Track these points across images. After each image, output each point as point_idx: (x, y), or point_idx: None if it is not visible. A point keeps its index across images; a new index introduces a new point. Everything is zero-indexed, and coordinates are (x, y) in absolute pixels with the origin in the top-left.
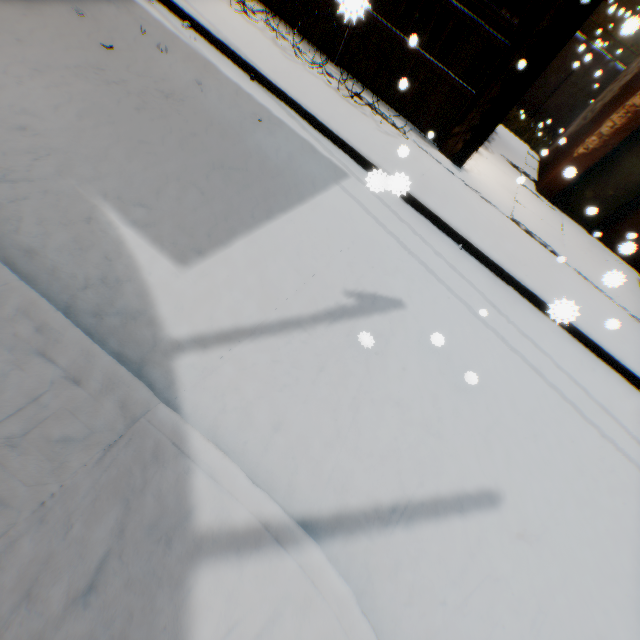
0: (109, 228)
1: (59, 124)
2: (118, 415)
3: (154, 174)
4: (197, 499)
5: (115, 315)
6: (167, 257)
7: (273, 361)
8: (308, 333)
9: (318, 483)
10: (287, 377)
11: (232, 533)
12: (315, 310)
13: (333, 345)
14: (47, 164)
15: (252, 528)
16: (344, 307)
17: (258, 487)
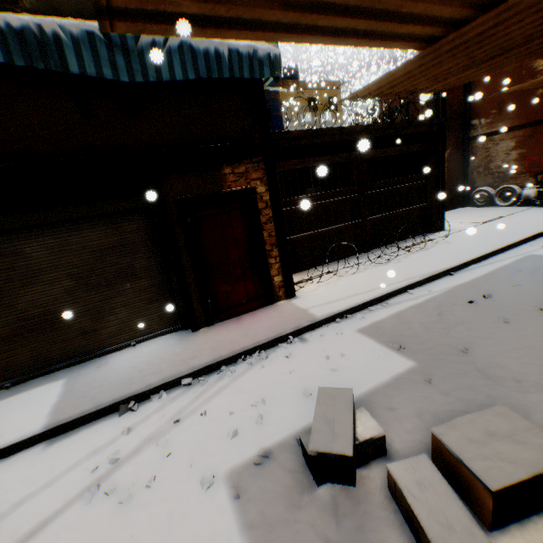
0: None
1: None
2: None
3: None
4: None
5: None
6: None
7: None
8: None
9: None
10: None
11: None
12: None
13: None
14: None
15: None
16: None
17: None
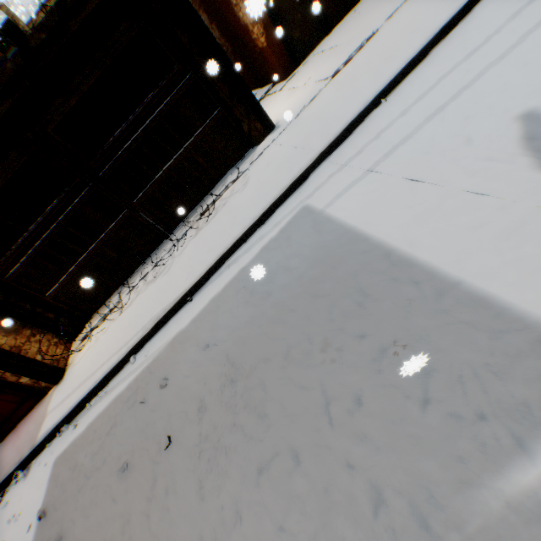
0: None
1: (313, 533)
2: None
3: (380, 403)
4: None
5: None
6: None
7: None
8: None
9: None
10: None
11: None
12: None
13: None
14: None
15: None
16: None
17: None
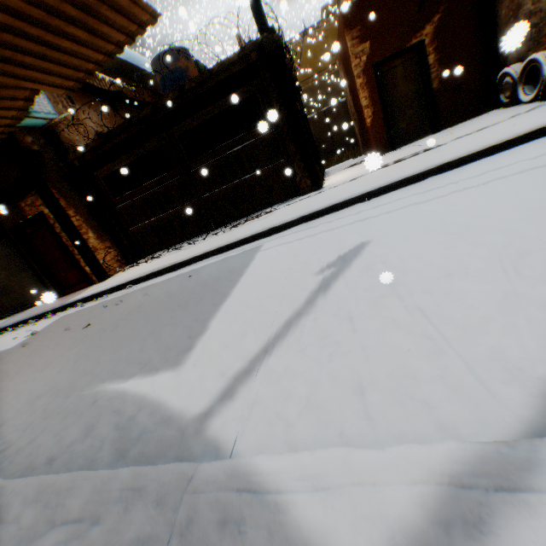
0: (112, 395)
1: (63, 376)
2: (153, 517)
3: (134, 345)
4: (318, 536)
5: (136, 444)
6: (164, 372)
7: (301, 351)
8: (313, 312)
9: (471, 393)
10: (326, 349)
11: (417, 542)
12: (304, 299)
13: (341, 299)
14: (57, 400)
15: (439, 505)
16: (324, 279)
17: (390, 447)
